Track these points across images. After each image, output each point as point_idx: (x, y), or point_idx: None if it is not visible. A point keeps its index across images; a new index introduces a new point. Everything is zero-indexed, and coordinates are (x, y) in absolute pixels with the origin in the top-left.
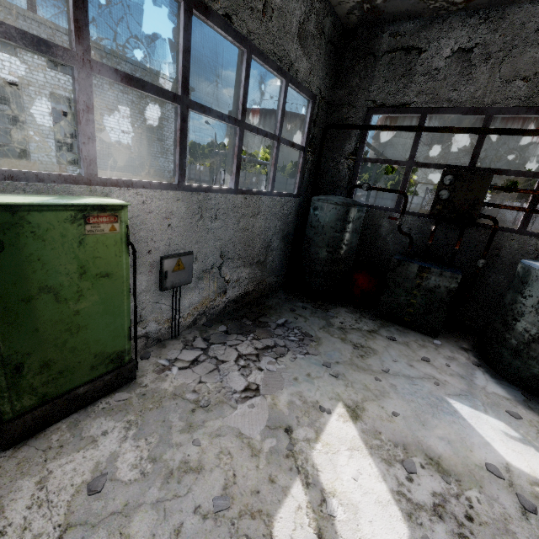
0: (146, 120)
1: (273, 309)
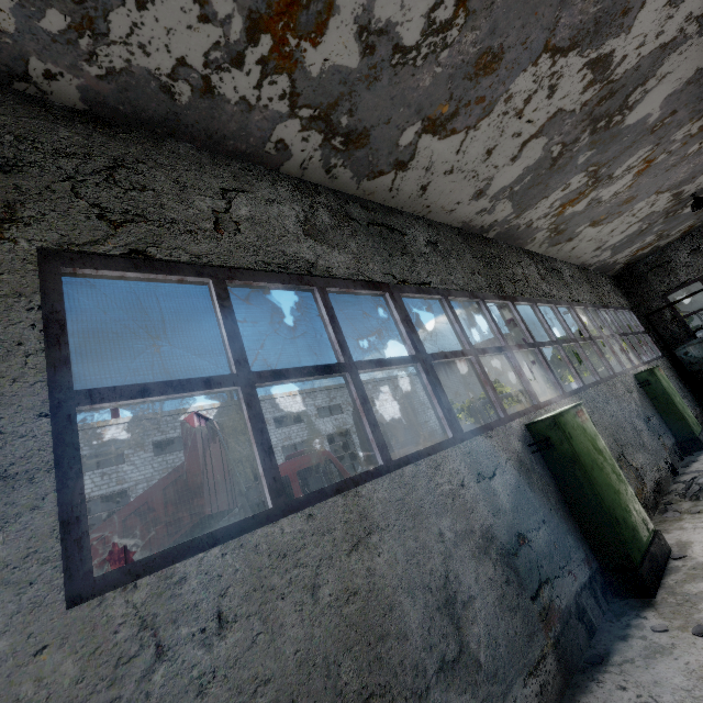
0: (412, 411)
1: None
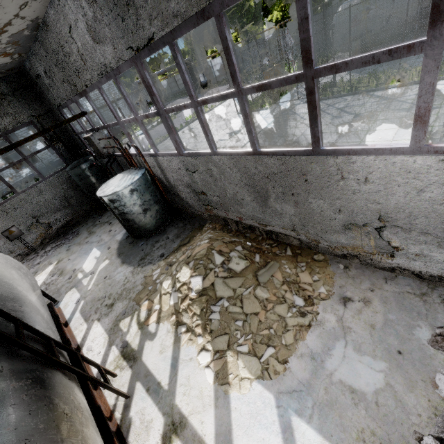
0: None
1: (79, 224)
